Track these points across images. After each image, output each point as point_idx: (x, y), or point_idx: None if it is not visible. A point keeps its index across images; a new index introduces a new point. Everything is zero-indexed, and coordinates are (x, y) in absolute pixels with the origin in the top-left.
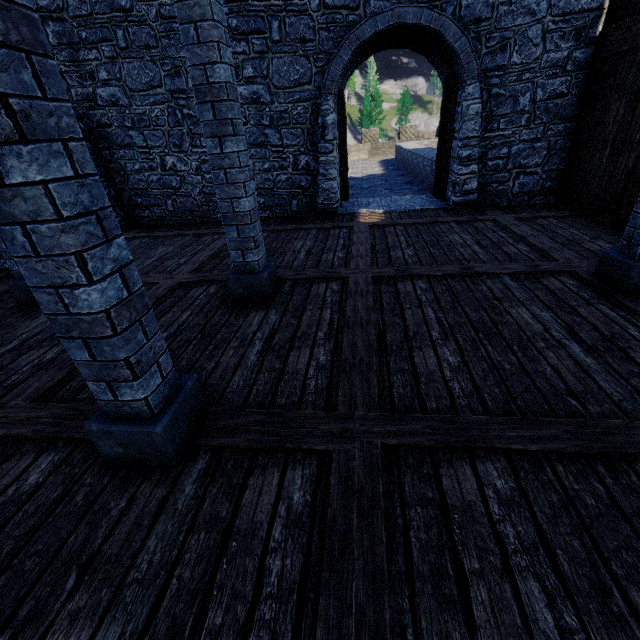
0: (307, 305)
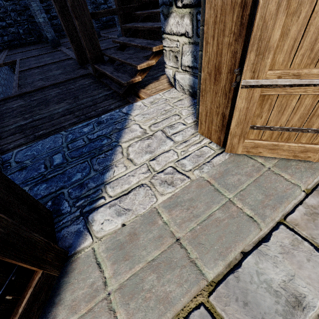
0: None
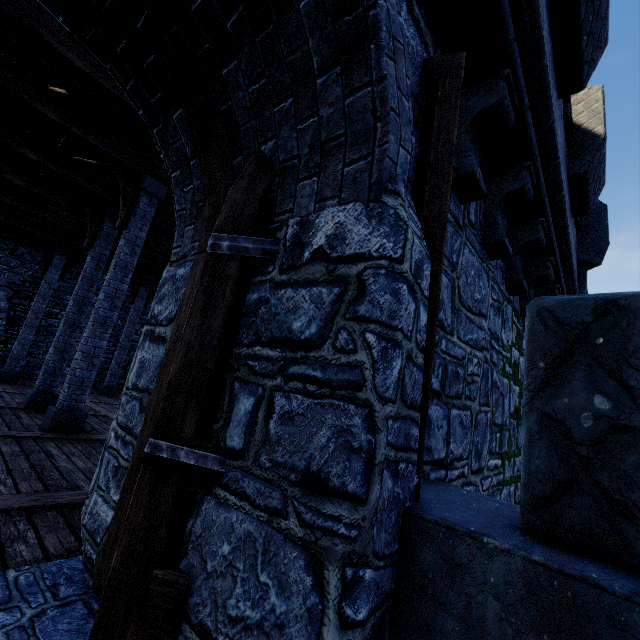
0: (4, 423)
